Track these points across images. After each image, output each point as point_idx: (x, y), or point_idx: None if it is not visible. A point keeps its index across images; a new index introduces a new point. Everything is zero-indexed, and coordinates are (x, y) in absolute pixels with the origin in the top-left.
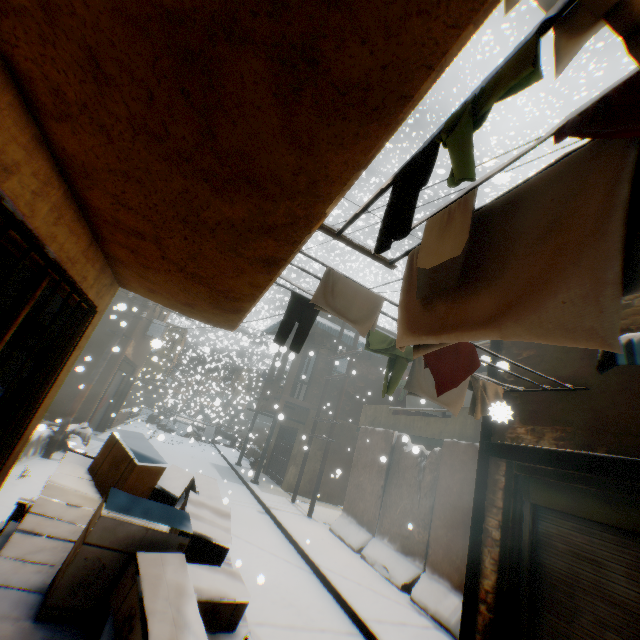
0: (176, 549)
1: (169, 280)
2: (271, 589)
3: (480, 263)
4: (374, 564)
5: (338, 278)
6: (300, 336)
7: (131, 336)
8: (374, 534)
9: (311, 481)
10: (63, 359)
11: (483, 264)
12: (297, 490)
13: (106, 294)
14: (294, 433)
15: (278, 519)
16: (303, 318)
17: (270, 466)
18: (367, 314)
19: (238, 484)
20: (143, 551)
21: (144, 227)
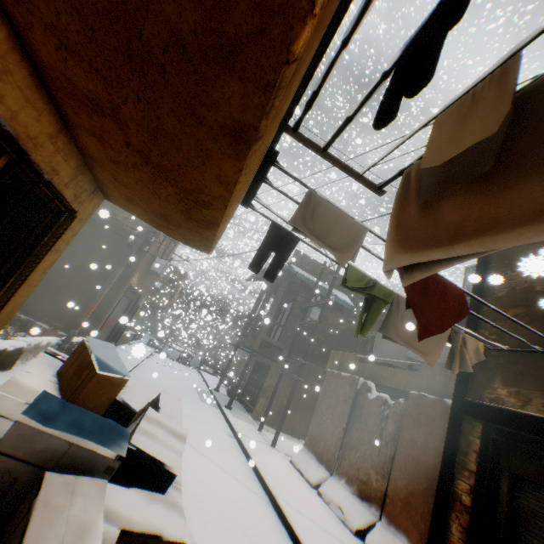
0: (103, 472)
1: (139, 179)
2: (227, 514)
3: (519, 151)
4: (329, 503)
5: (320, 201)
6: (275, 265)
7: (136, 268)
8: (332, 473)
9: (278, 414)
10: (37, 258)
11: (525, 150)
12: (264, 420)
13: (87, 201)
14: (267, 369)
15: (244, 444)
16: (280, 248)
17: (243, 395)
18: (348, 243)
19: (214, 407)
20: (55, 471)
21: (97, 89)
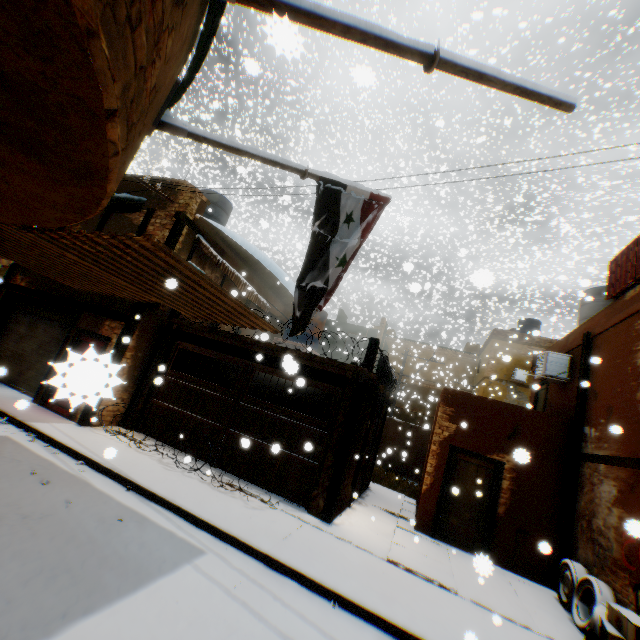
0: None
1: None
2: None
3: None
4: None
5: None
6: None
7: None
8: None
9: None
10: None
11: None
12: None
13: None
14: None
15: None
16: None
17: None
18: None
19: None
20: None
21: None
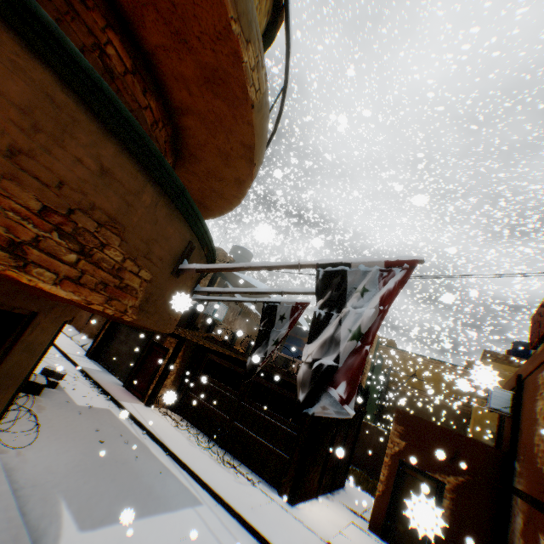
0: None
1: None
2: None
3: None
4: (76, 341)
5: None
6: None
7: None
8: (81, 333)
9: None
10: None
11: None
12: None
13: None
14: None
15: None
16: None
17: None
18: None
19: None
20: None
21: None
